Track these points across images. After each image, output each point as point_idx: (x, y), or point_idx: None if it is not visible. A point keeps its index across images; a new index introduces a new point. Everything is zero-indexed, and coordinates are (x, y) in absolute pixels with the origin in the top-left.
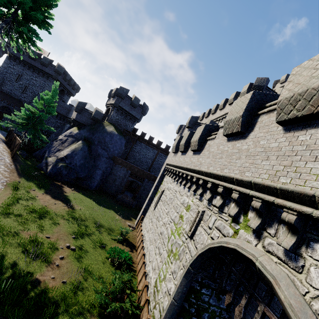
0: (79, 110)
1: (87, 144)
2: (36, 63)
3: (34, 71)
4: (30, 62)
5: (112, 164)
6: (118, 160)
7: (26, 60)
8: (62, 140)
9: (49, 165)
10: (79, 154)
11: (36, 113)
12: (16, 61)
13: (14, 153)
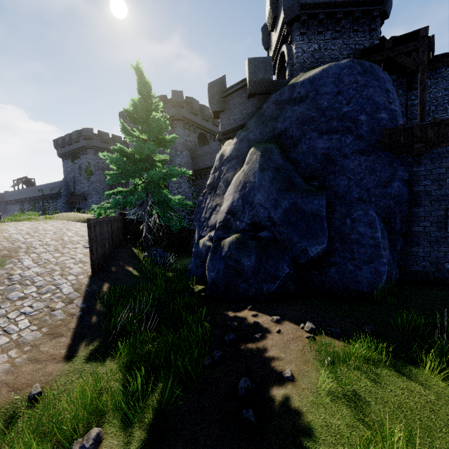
0: (218, 104)
1: (272, 145)
2: None
3: None
4: None
5: (399, 163)
6: (416, 134)
7: None
8: (211, 185)
9: (206, 259)
10: (265, 184)
11: (145, 159)
12: None
13: (92, 260)
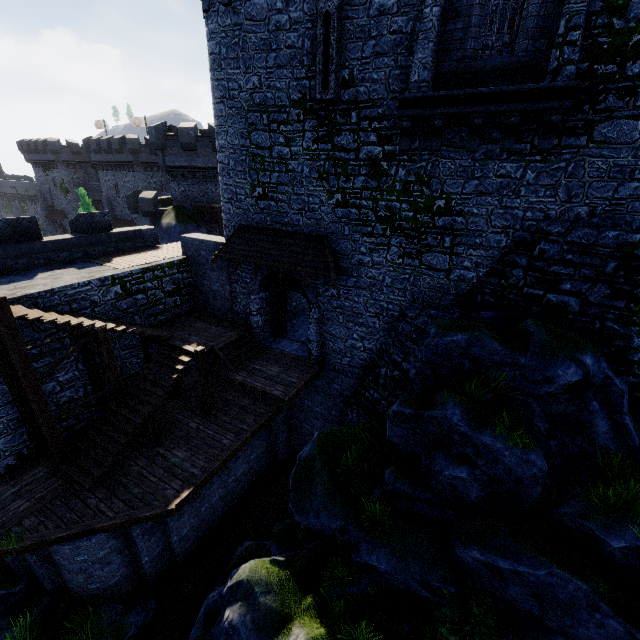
0: (134, 209)
1: None
2: (114, 156)
3: (120, 170)
4: (110, 160)
5: None
6: None
7: (107, 160)
8: None
9: None
10: None
11: None
12: (105, 167)
13: None
